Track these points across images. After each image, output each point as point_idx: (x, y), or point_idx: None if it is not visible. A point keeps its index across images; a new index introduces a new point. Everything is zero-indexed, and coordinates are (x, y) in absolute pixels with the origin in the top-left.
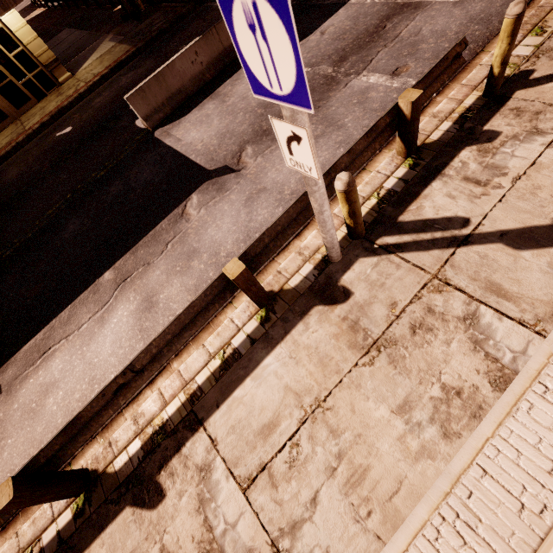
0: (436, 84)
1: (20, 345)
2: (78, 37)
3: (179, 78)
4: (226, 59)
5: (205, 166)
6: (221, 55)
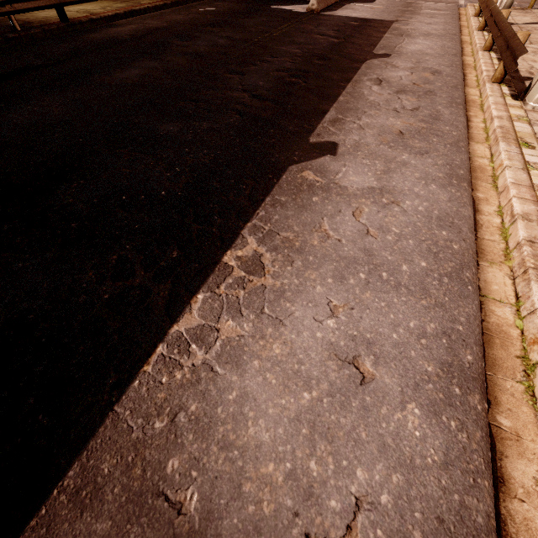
0: None
1: (371, 47)
2: None
3: None
4: None
5: (384, 20)
6: None
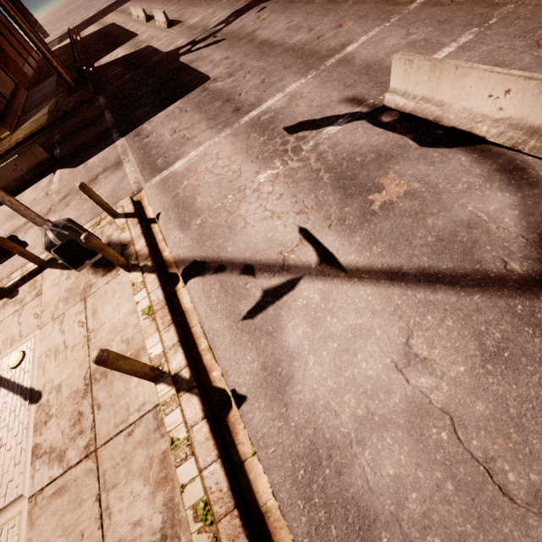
0: (6, 257)
1: None
2: (48, 90)
3: (4, 179)
4: (43, 167)
5: None
6: (39, 165)
